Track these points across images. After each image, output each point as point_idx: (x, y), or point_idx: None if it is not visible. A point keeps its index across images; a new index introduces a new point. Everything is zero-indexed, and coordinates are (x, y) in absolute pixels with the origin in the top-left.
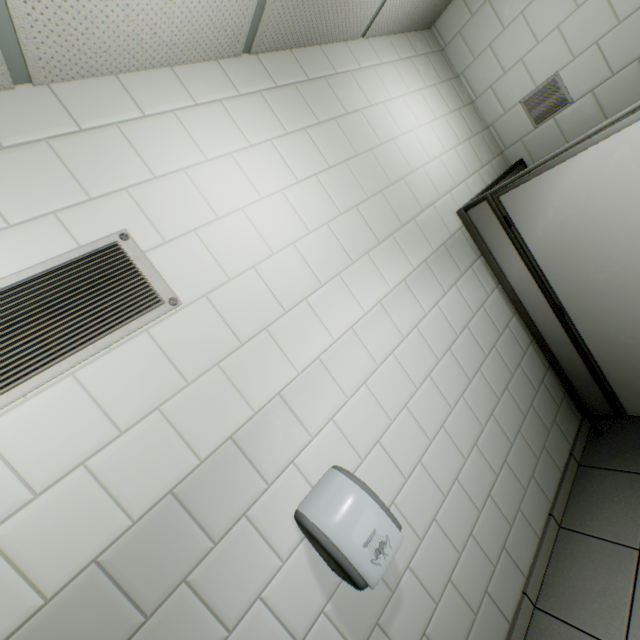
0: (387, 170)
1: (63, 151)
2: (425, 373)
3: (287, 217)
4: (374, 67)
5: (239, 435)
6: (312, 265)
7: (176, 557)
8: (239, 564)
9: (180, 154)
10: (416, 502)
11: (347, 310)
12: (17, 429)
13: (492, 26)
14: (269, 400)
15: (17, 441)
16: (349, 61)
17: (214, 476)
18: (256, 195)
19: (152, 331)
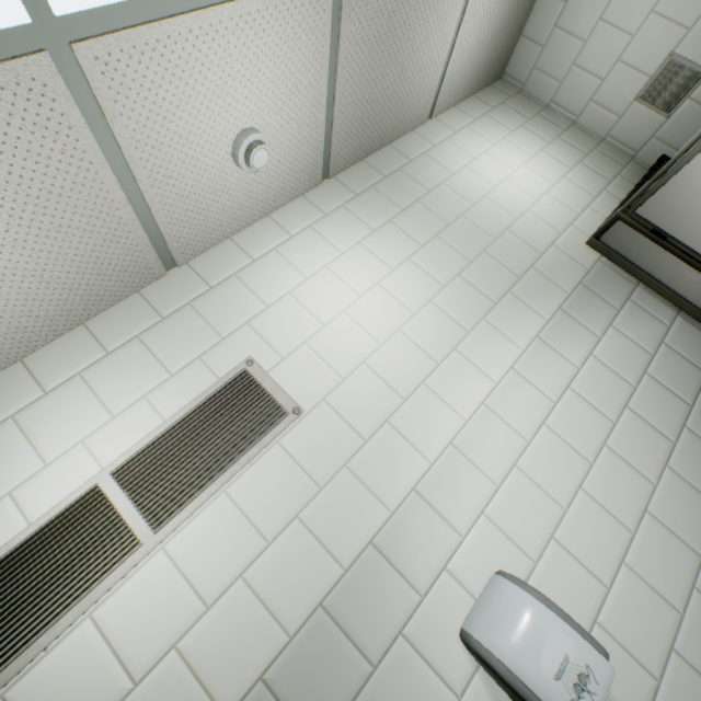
0: (486, 228)
1: (201, 308)
2: (597, 442)
3: (388, 306)
4: (448, 139)
5: (379, 539)
6: (423, 346)
7: (336, 680)
8: (405, 695)
9: (284, 281)
10: (633, 621)
11: (473, 384)
12: (189, 545)
13: (569, 46)
14: (404, 497)
15: (190, 556)
16: (421, 145)
17: (360, 586)
18: (354, 295)
19: (282, 442)
